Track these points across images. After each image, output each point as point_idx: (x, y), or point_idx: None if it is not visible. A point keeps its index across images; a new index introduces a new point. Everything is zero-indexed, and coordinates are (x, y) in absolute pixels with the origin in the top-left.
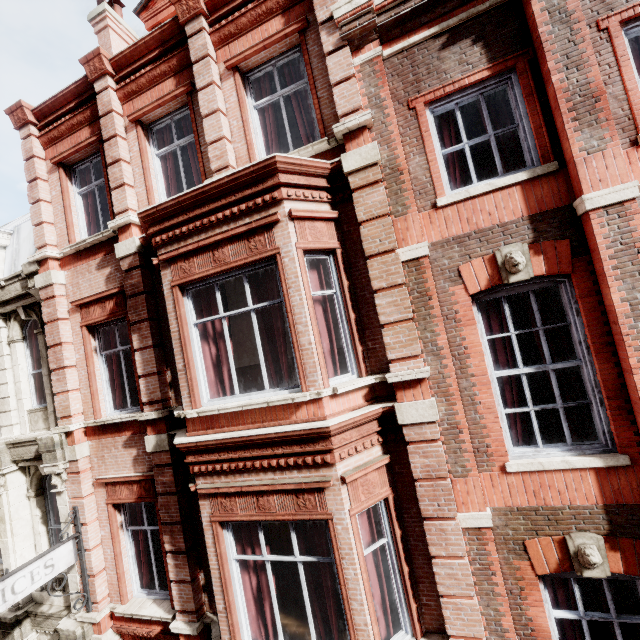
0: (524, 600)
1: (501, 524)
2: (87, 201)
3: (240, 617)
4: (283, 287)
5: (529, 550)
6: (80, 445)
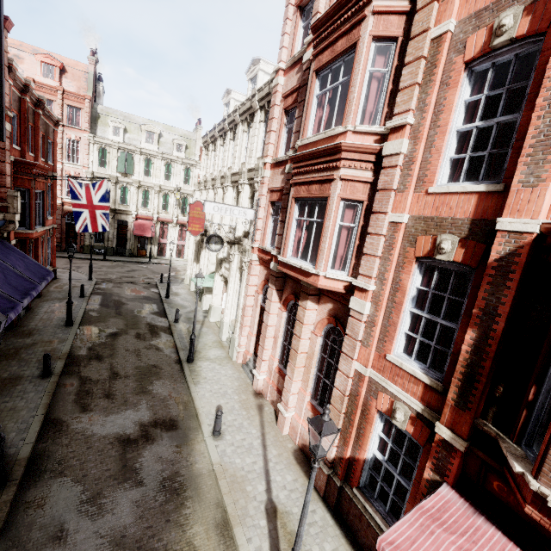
0: (402, 270)
1: (411, 226)
2: (305, 32)
3: (289, 243)
4: (354, 63)
5: (417, 242)
6: (267, 171)
